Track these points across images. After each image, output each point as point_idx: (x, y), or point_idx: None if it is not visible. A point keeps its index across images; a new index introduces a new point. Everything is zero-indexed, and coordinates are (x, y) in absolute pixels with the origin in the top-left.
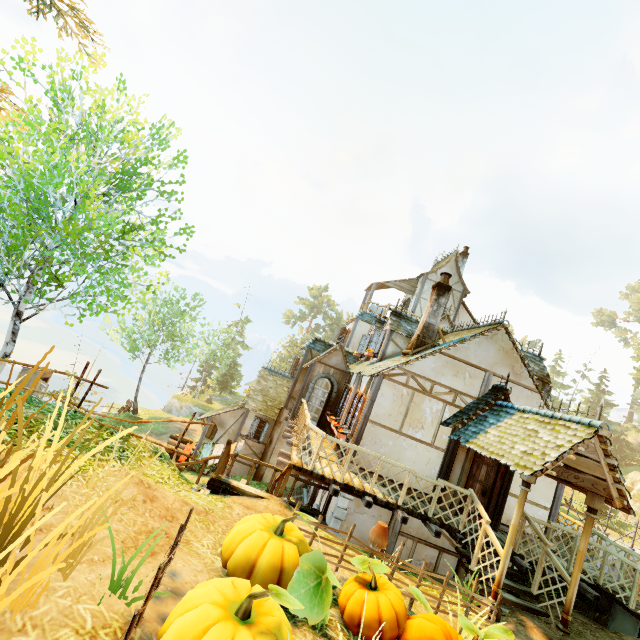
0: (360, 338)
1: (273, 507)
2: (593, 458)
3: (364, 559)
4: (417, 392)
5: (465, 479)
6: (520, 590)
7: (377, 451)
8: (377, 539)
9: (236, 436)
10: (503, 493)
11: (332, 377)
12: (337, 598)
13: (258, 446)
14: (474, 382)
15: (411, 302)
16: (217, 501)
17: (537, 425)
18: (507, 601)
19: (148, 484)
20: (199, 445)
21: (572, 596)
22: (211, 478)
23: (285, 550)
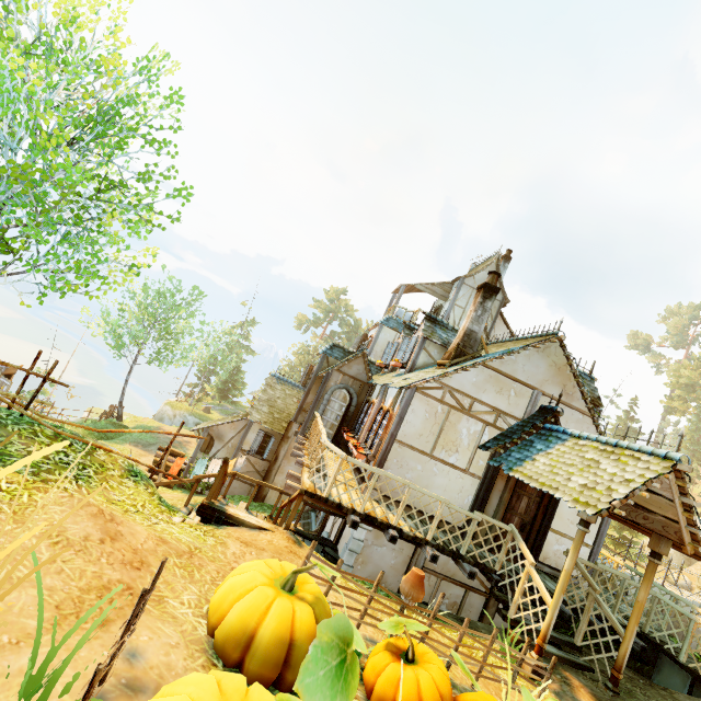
0: (384, 347)
1: (278, 542)
2: (666, 496)
3: (398, 621)
4: (454, 410)
5: (503, 511)
6: (562, 641)
7: (403, 476)
8: (412, 591)
9: (236, 451)
10: (544, 528)
11: (351, 389)
12: (360, 669)
13: (261, 463)
14: (520, 401)
15: (443, 309)
16: (207, 536)
17: (597, 454)
18: (549, 654)
19: (111, 515)
20: (192, 459)
21: (626, 652)
22: (201, 504)
23: (297, 614)
